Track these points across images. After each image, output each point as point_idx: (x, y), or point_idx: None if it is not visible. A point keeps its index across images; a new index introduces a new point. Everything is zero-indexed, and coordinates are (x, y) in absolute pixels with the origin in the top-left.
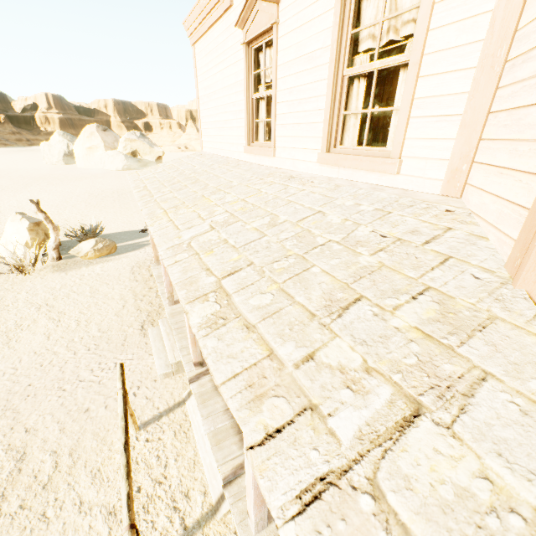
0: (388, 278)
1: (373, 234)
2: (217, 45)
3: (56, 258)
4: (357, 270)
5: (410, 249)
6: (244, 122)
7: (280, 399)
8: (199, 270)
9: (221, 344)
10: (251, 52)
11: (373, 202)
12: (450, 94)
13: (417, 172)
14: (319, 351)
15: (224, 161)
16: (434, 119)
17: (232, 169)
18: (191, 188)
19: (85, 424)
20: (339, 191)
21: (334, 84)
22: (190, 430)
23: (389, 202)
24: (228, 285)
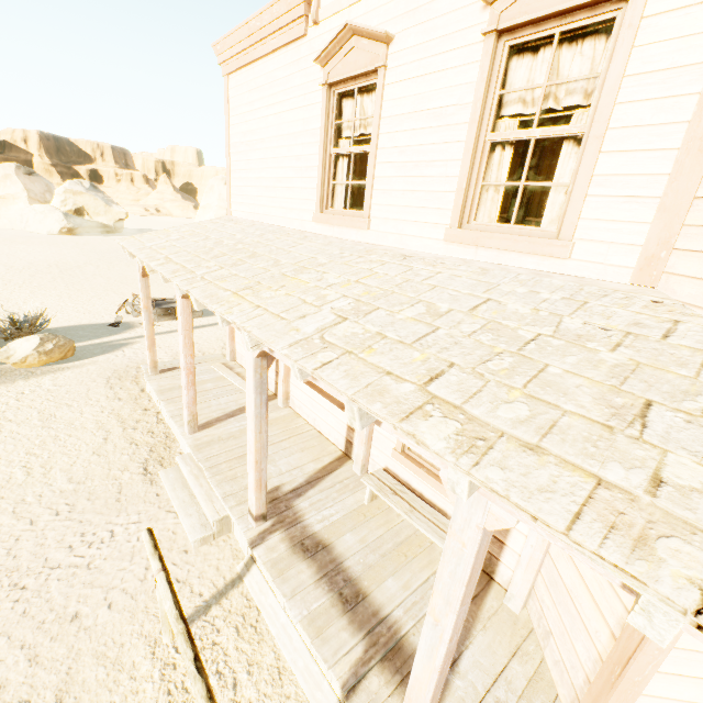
0: (660, 378)
1: (589, 327)
2: (273, 81)
3: None
4: (610, 369)
5: (654, 344)
6: (317, 183)
7: (673, 539)
8: (377, 375)
9: (512, 474)
10: (334, 96)
11: (551, 289)
12: (642, 174)
13: (596, 258)
14: (662, 471)
15: (278, 230)
16: (620, 199)
17: (301, 242)
18: (254, 264)
19: (77, 641)
20: (493, 275)
21: (474, 148)
22: (260, 622)
23: (572, 290)
24: (443, 393)
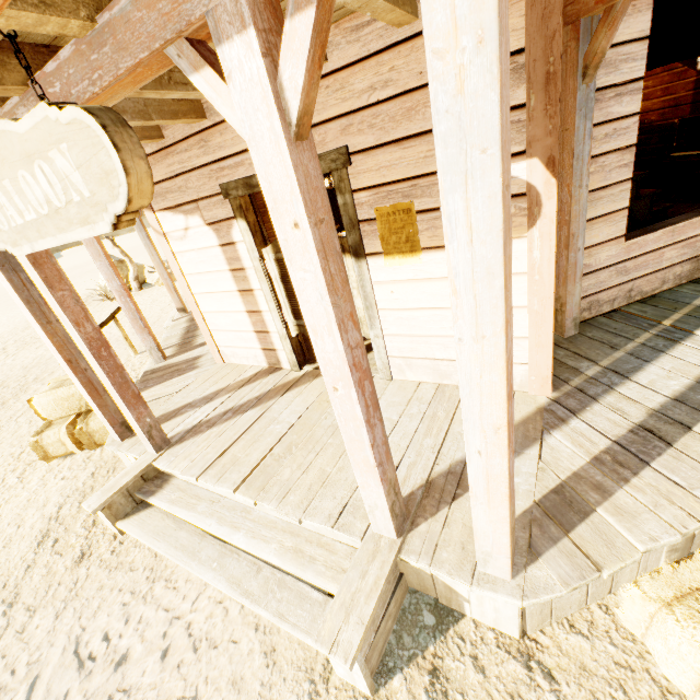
0: None
1: None
2: None
3: (138, 288)
4: None
5: None
6: None
7: None
8: None
9: None
10: None
11: None
12: None
13: None
14: None
15: None
16: None
17: None
18: None
19: None
20: None
21: None
22: None
23: None
24: None
